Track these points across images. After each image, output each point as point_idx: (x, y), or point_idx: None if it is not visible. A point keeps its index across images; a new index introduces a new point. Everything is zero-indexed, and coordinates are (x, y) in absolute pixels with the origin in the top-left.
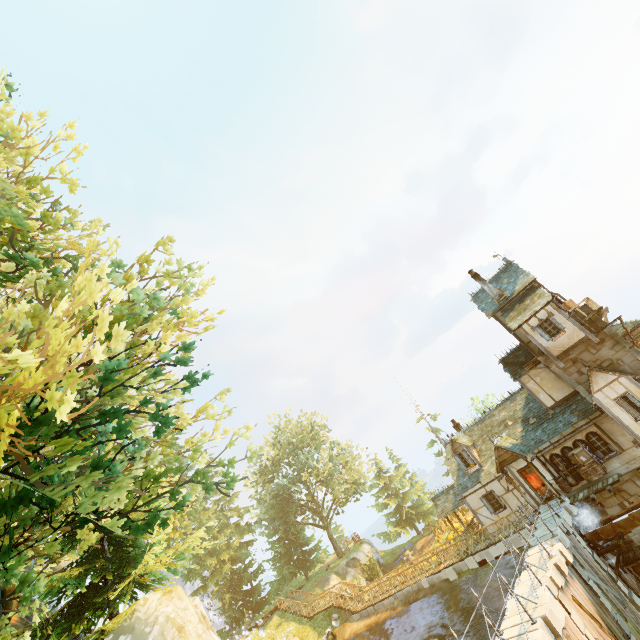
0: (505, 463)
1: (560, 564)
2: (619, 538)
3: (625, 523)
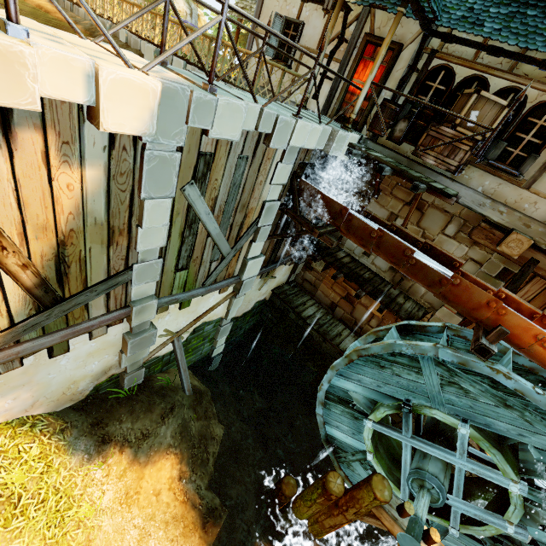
0: None
1: None
2: (326, 227)
3: (359, 229)
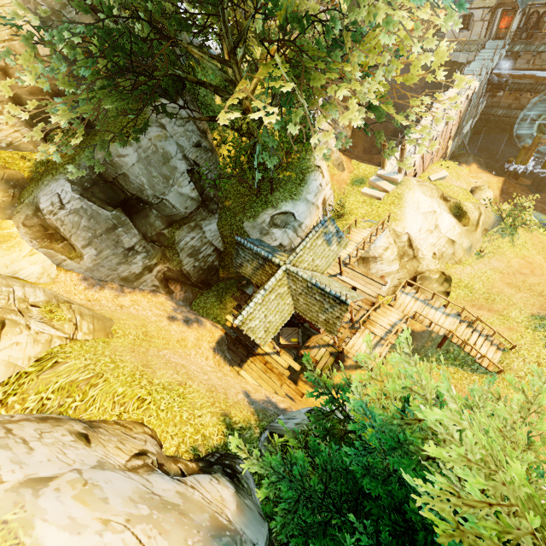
0: (502, 6)
1: (470, 95)
2: (505, 82)
3: (517, 77)
